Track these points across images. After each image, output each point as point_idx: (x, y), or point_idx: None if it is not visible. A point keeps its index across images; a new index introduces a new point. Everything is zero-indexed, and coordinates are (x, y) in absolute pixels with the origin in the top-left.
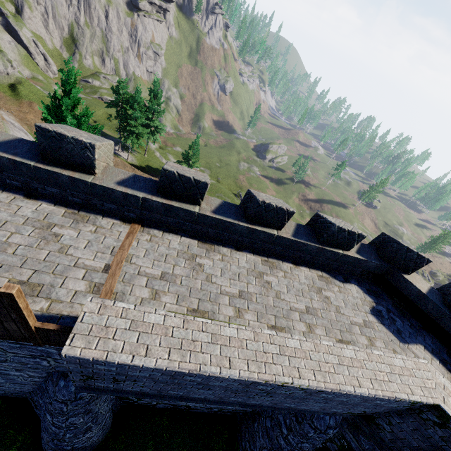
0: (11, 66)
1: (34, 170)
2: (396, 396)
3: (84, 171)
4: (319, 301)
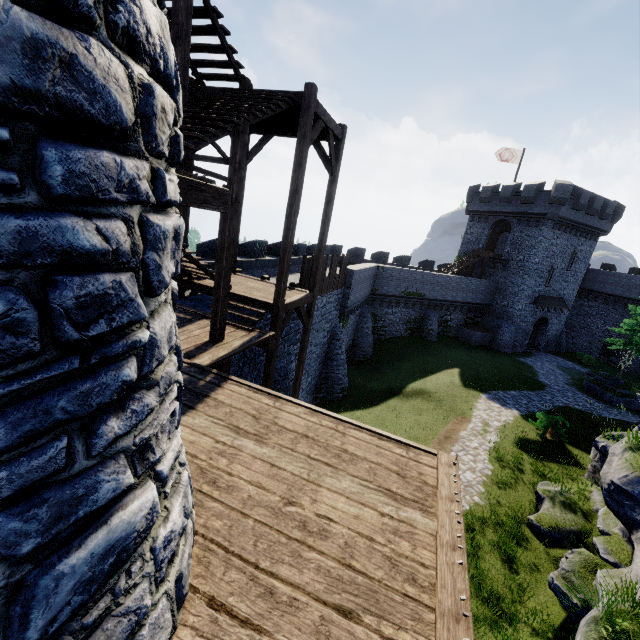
0: None
1: None
2: (374, 265)
3: None
4: None
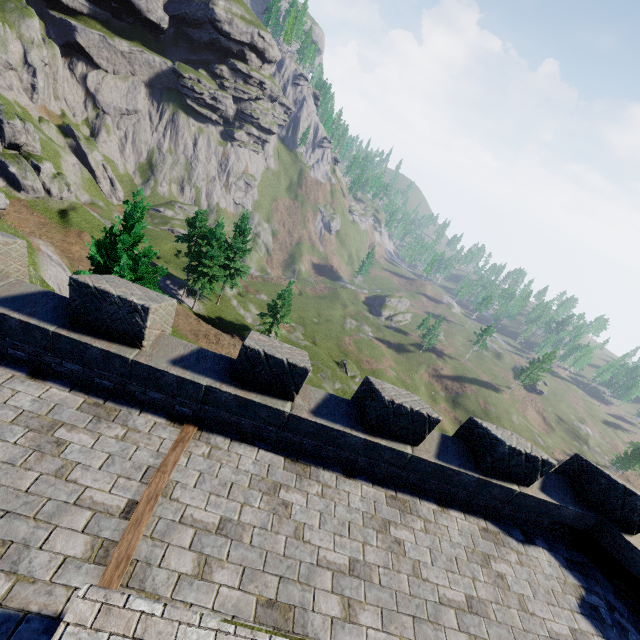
0: (68, 190)
1: (53, 337)
2: None
3: (127, 342)
4: (488, 584)
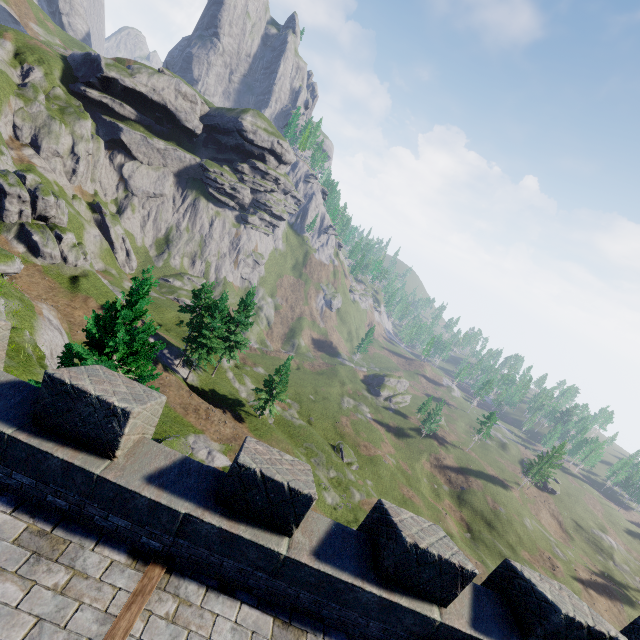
0: (84, 258)
1: (8, 442)
2: None
3: (97, 450)
4: None
